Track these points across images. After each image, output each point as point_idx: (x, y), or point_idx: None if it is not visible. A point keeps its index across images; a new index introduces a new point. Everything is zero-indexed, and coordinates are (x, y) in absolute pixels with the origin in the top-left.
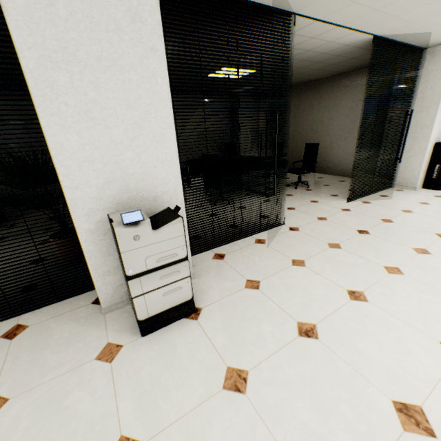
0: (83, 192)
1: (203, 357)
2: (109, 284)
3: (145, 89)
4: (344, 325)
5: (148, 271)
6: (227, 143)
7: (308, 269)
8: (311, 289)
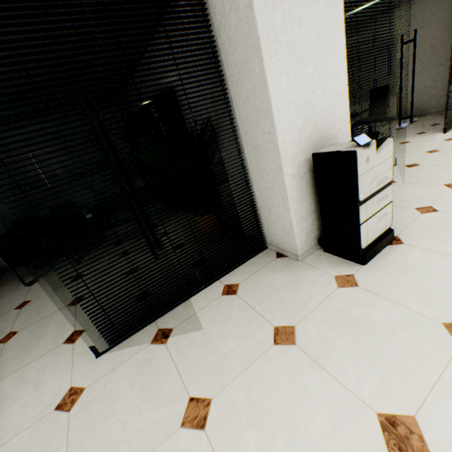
0: (288, 136)
1: (449, 264)
2: (303, 231)
3: (328, 19)
4: None
5: (368, 197)
6: None
7: None
8: None
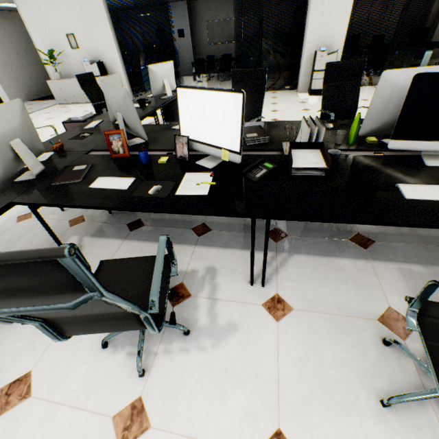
0: (310, 42)
1: None
2: (304, 81)
3: (344, 0)
4: None
5: (320, 71)
6: (419, 29)
7: None
8: None
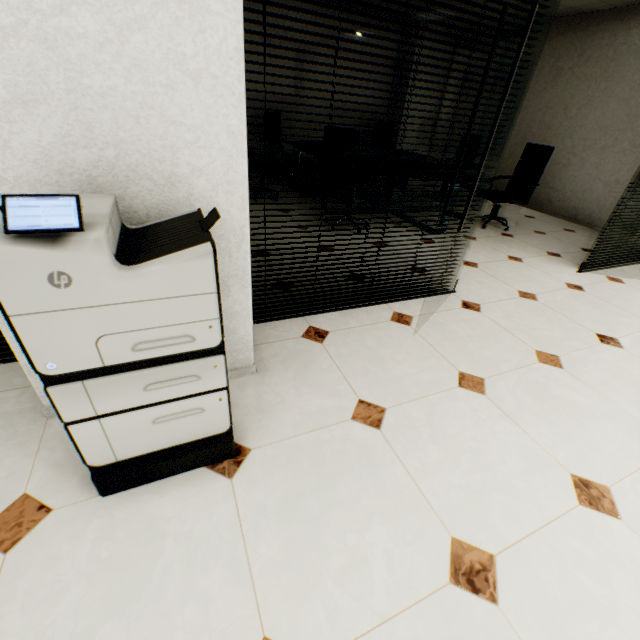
0: None
1: (215, 593)
2: None
3: None
4: (563, 576)
5: (110, 369)
6: (379, 123)
7: (490, 403)
8: (493, 453)
